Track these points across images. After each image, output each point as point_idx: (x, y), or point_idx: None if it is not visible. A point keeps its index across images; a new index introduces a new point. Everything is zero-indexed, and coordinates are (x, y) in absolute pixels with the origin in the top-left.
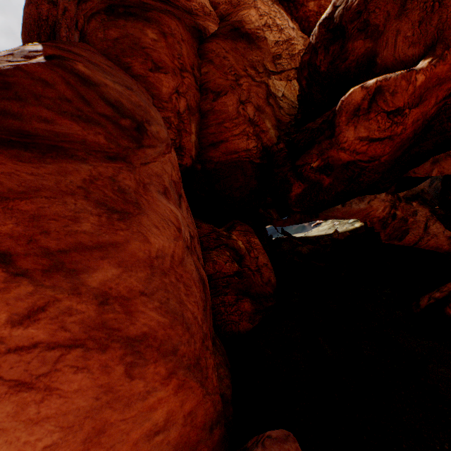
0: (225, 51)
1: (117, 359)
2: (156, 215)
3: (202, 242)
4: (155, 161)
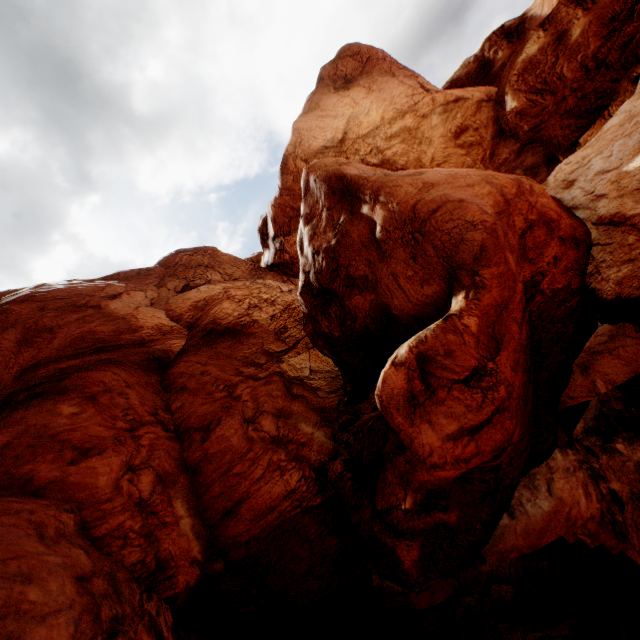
0: (202, 364)
1: None
2: None
3: None
4: None
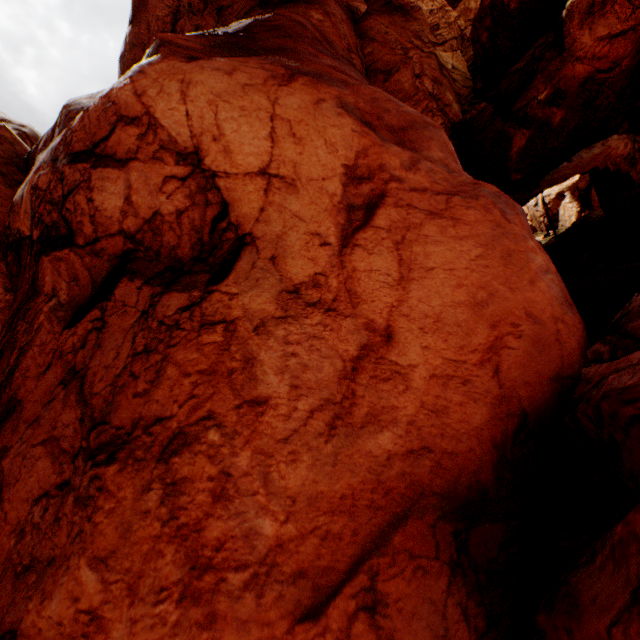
0: (384, 27)
1: (490, 205)
2: None
3: None
4: None
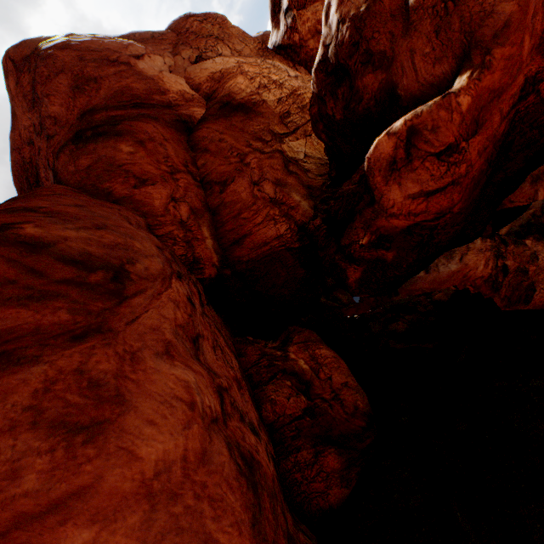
0: (220, 133)
1: None
2: (150, 401)
3: (251, 375)
4: (147, 309)
